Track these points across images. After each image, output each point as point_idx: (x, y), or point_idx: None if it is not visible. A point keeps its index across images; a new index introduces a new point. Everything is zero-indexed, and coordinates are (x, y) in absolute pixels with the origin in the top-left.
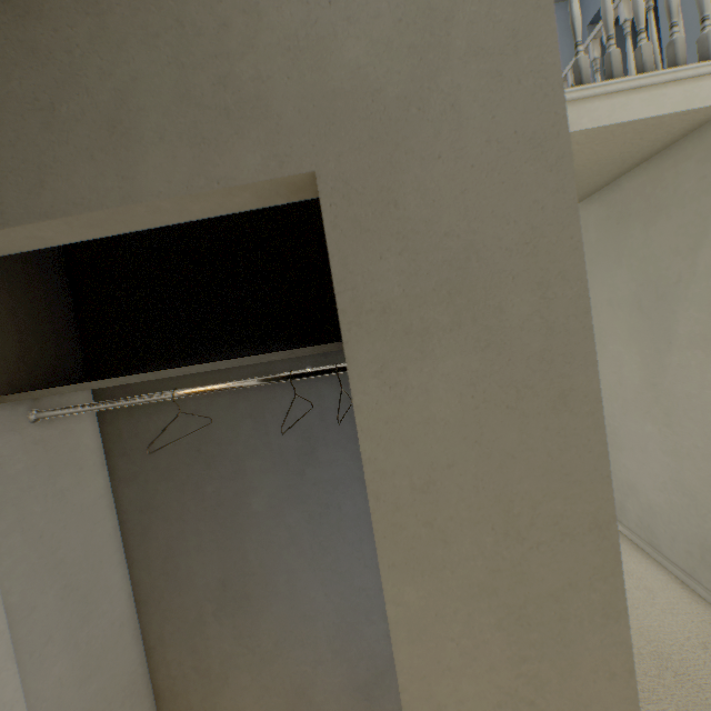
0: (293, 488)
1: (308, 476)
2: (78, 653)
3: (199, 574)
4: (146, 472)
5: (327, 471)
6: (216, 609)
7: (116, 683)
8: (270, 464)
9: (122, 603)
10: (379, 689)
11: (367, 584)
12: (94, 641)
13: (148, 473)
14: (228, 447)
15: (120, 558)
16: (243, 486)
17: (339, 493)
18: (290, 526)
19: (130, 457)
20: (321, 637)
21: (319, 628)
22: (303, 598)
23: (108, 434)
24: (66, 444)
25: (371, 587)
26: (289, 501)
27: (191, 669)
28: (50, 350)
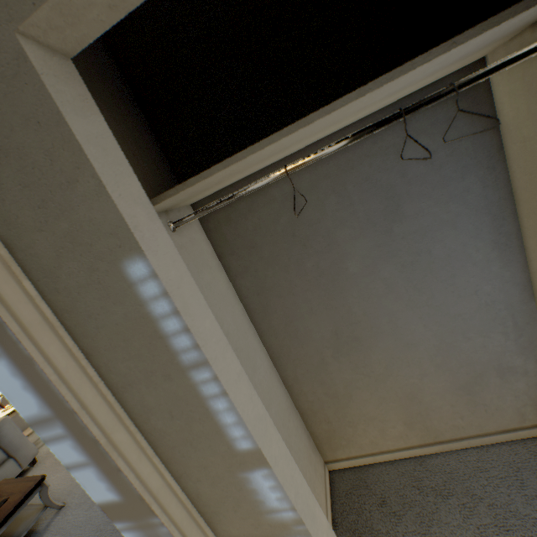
0: (383, 246)
1: (395, 232)
2: (258, 391)
3: (314, 331)
4: (253, 264)
5: (413, 224)
6: (333, 353)
7: (281, 408)
8: (358, 231)
9: (265, 360)
10: (478, 386)
11: (461, 311)
12: (262, 383)
13: (255, 265)
14: (317, 225)
15: (253, 330)
16: (337, 255)
17: (427, 241)
18: (384, 278)
19: (238, 255)
20: (423, 357)
21: (421, 351)
22: (404, 332)
23: (215, 242)
24: (196, 250)
25: (465, 312)
26: (380, 258)
27: (322, 395)
28: (157, 174)
